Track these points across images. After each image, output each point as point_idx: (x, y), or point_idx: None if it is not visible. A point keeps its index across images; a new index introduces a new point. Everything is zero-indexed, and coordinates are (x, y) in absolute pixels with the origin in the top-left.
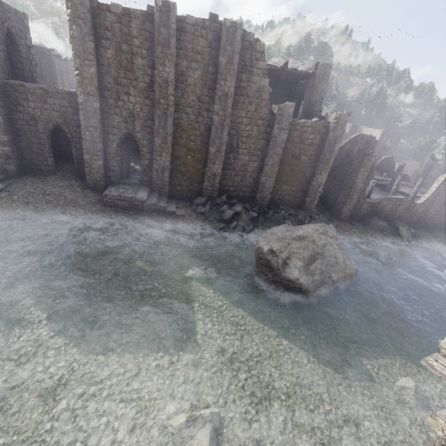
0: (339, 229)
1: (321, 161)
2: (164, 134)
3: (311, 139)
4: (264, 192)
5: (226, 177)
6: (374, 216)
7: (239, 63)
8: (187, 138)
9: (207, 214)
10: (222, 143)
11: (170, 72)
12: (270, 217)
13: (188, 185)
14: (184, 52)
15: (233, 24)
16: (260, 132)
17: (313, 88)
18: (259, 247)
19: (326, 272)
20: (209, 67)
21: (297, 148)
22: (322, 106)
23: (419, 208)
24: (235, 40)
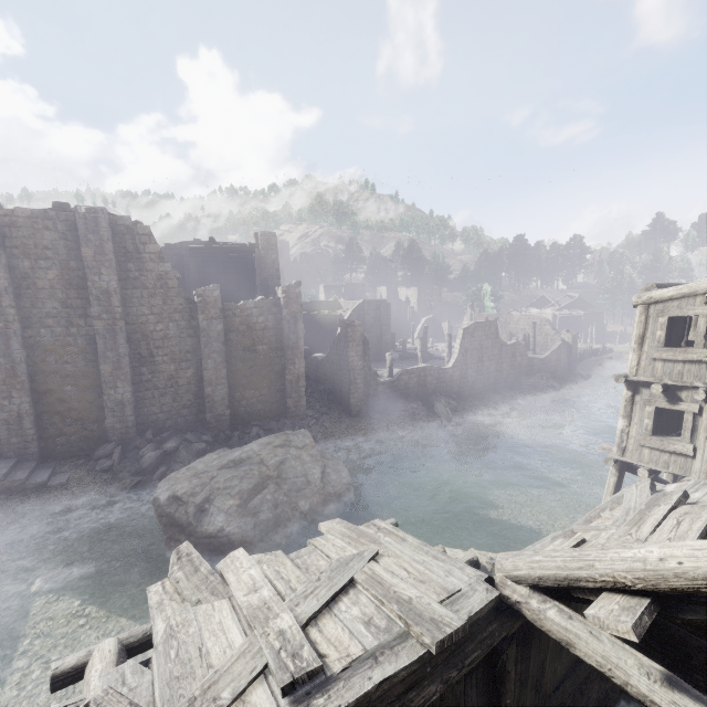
0: (350, 431)
1: (287, 346)
2: (9, 363)
3: (263, 322)
4: (217, 408)
5: (145, 402)
6: (401, 398)
7: (118, 252)
8: (58, 360)
9: (116, 469)
10: (121, 356)
11: (0, 278)
12: (235, 442)
13: (78, 430)
14: (22, 250)
15: (90, 210)
16: (183, 329)
17: (262, 261)
18: (154, 497)
19: (287, 502)
20: (70, 263)
21: (247, 338)
22: (279, 280)
23: (453, 373)
24: (99, 226)
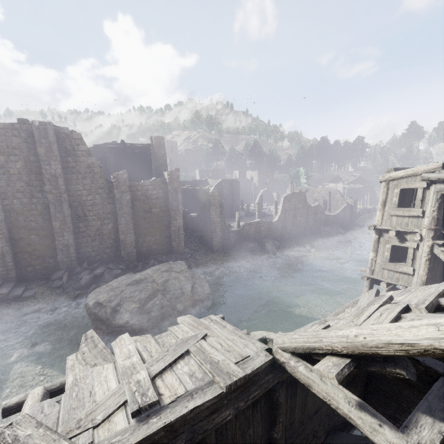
0: (212, 261)
1: (171, 209)
2: None
3: (156, 194)
4: (128, 248)
5: (82, 245)
6: (244, 241)
7: (61, 150)
8: (26, 219)
9: (65, 287)
10: (66, 216)
11: None
12: (139, 269)
13: (40, 262)
14: None
15: (42, 123)
16: (104, 199)
17: (155, 155)
18: (86, 303)
19: (169, 305)
20: (31, 158)
21: (146, 204)
22: (166, 167)
23: (277, 225)
24: (48, 134)
